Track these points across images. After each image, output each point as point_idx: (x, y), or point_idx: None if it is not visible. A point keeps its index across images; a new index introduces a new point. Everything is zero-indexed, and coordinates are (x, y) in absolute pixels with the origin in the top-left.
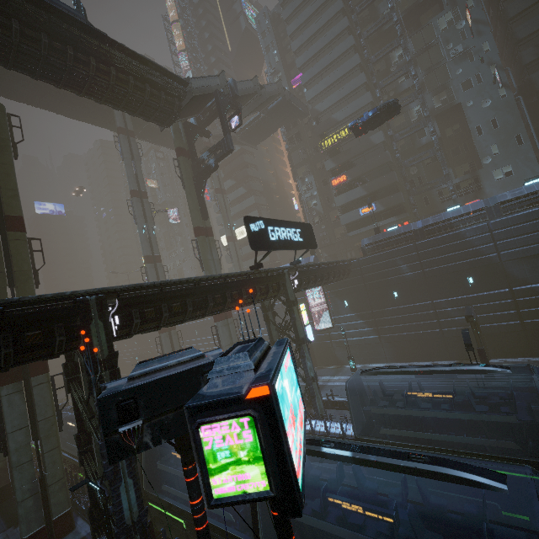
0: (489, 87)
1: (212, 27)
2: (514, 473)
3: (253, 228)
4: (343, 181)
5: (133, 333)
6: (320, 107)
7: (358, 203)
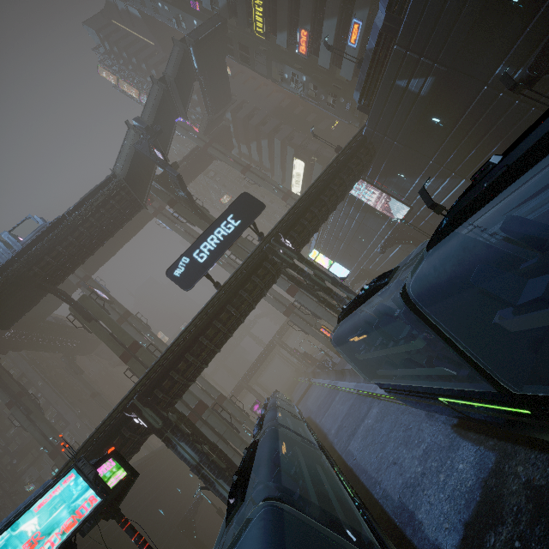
0: None
1: (129, 49)
2: (471, 403)
3: (178, 273)
4: (306, 38)
5: (169, 400)
6: None
7: (341, 39)
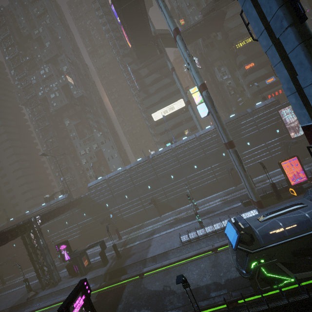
0: (310, 25)
1: None
2: None
3: None
4: (252, 66)
5: None
6: (231, 25)
7: (262, 78)
